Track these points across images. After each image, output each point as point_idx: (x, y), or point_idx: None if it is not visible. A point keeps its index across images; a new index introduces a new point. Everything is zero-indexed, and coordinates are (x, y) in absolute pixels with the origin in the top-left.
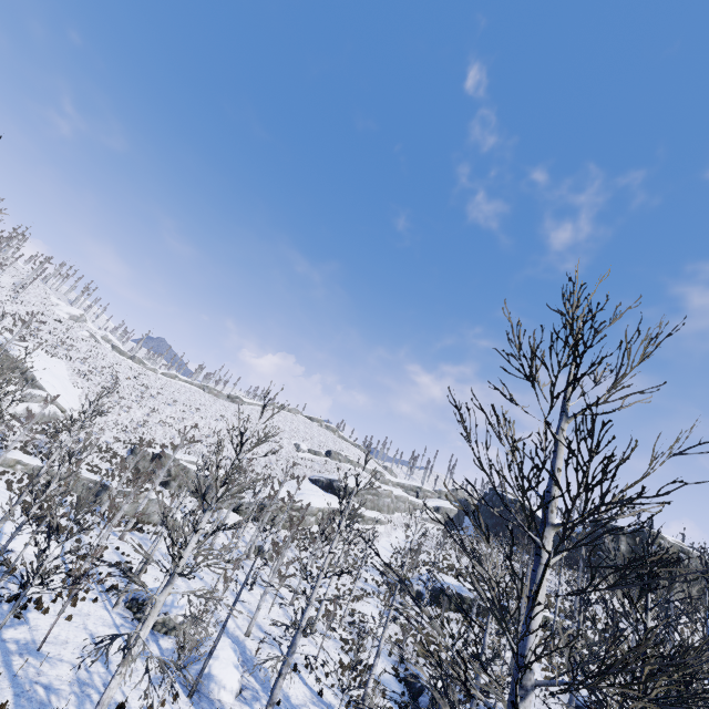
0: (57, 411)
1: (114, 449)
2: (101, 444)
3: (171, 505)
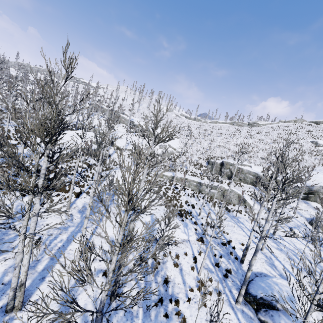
0: (172, 150)
1: (200, 163)
2: (193, 162)
3: (242, 196)
